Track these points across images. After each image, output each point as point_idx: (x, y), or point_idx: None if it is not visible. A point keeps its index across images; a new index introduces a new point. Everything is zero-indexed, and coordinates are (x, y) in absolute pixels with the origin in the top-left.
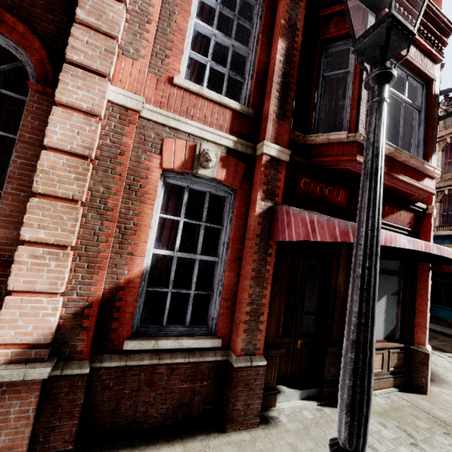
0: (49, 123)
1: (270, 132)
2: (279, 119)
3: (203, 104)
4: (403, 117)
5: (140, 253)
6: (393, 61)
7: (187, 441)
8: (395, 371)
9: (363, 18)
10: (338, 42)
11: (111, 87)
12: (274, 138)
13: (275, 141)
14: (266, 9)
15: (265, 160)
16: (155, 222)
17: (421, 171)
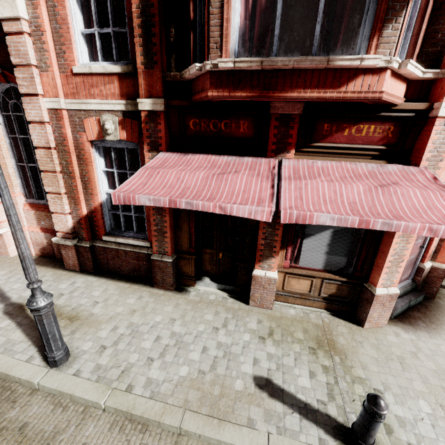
0: (31, 135)
1: (142, 87)
2: (148, 68)
3: (97, 81)
4: None
5: (95, 194)
6: None
7: (134, 284)
8: (332, 298)
9: None
10: None
11: (44, 99)
12: (147, 91)
13: (148, 94)
14: None
15: (144, 116)
16: (100, 175)
17: (347, 68)
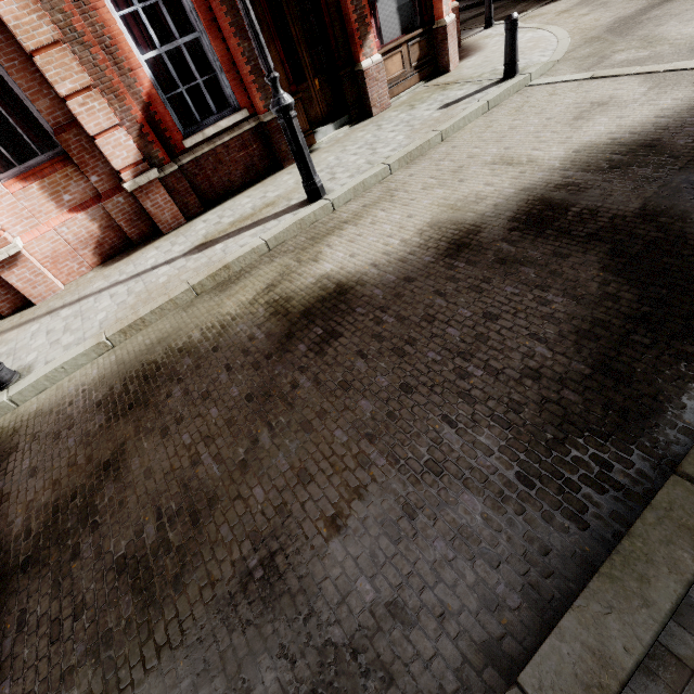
0: None
1: None
2: None
3: None
4: None
5: (137, 66)
6: None
7: (263, 182)
8: (420, 64)
9: None
10: None
11: None
12: None
13: None
14: None
15: None
16: (122, 26)
17: None
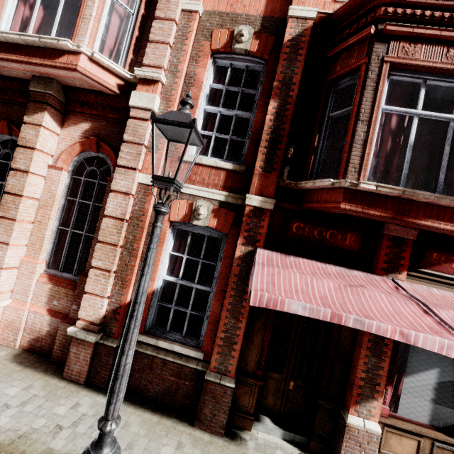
0: (107, 203)
1: (254, 185)
2: (265, 172)
3: (203, 170)
4: (450, 141)
5: (152, 279)
6: (429, 77)
7: (164, 417)
8: None
9: (368, 49)
10: (345, 79)
11: (140, 174)
12: (259, 190)
13: (259, 193)
14: (266, 74)
15: (248, 210)
16: (165, 258)
17: None
